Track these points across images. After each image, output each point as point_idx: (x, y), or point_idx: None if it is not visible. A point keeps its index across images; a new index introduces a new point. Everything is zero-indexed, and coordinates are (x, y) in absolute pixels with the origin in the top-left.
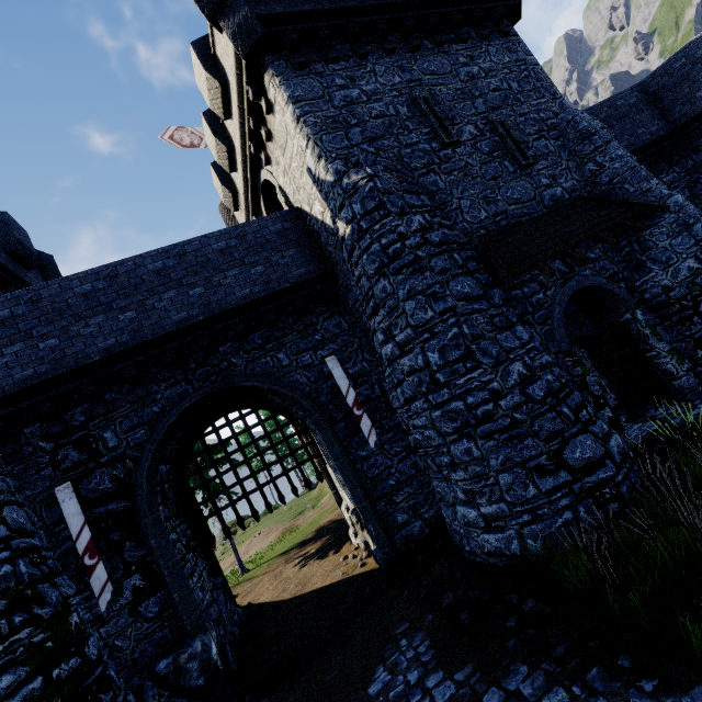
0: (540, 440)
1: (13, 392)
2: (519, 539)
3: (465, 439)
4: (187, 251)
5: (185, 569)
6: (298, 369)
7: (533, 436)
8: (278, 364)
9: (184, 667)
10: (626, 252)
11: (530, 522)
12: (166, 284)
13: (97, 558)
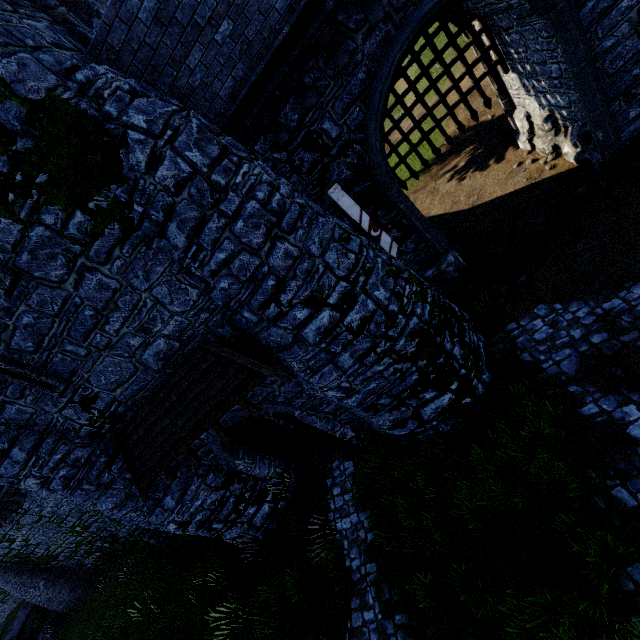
0: None
1: (232, 113)
2: None
3: None
4: None
5: None
6: None
7: None
8: None
9: (444, 271)
10: None
11: None
12: None
13: (379, 231)
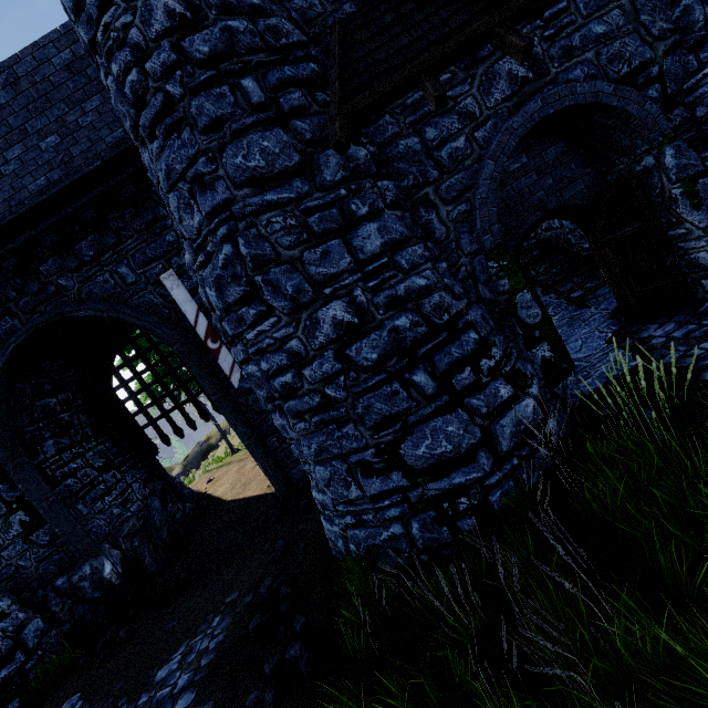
0: (366, 427)
1: None
2: (344, 539)
3: (278, 413)
4: None
5: (91, 494)
6: (149, 286)
7: (358, 420)
8: (121, 282)
9: (78, 585)
10: (686, 6)
11: (356, 524)
12: None
13: None
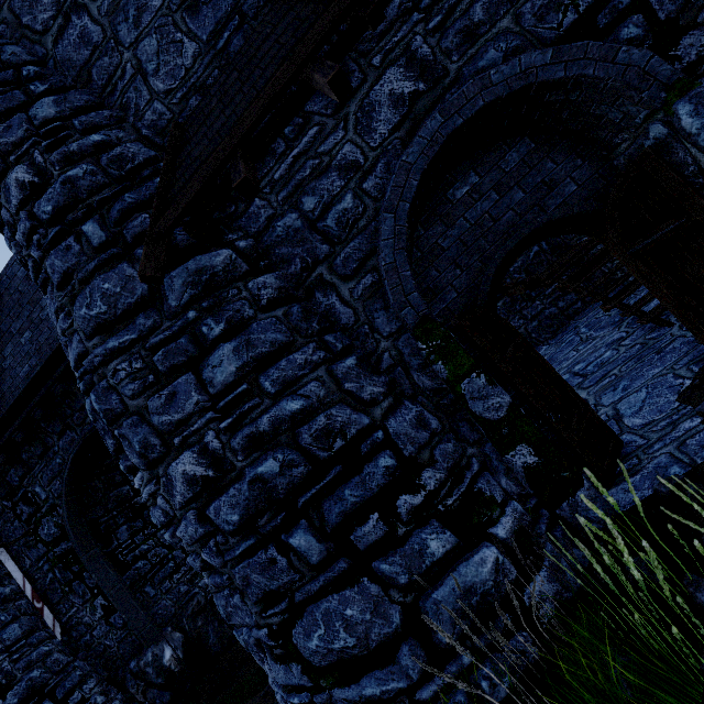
0: (252, 601)
1: None
2: None
3: None
4: (1, 293)
5: (160, 574)
6: None
7: (244, 589)
8: None
9: (145, 670)
10: None
11: None
12: (2, 340)
13: (42, 603)
